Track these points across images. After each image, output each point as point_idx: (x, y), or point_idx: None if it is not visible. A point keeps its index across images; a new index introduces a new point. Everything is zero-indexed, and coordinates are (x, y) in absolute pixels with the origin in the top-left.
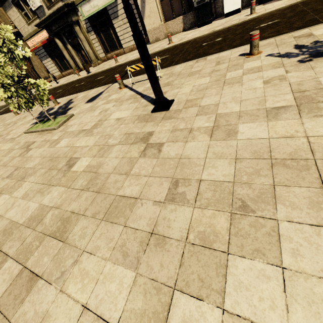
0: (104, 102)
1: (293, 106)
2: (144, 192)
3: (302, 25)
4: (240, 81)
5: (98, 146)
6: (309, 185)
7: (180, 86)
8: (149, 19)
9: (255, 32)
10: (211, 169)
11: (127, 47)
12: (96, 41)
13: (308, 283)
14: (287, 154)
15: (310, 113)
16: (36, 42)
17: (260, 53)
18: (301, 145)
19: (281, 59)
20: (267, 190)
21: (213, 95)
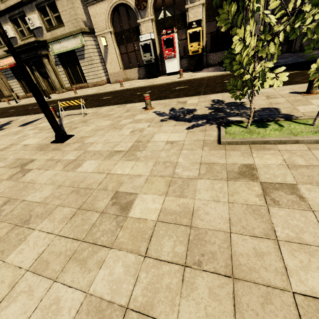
0: (31, 128)
1: (125, 151)
2: None
3: (191, 94)
4: (122, 128)
5: None
6: (74, 206)
7: (90, 124)
8: (110, 65)
9: (146, 94)
10: (38, 192)
11: (91, 83)
12: (63, 73)
13: (6, 270)
14: (87, 185)
15: (126, 158)
16: (4, 63)
17: (152, 109)
18: (100, 179)
19: (156, 116)
20: (52, 209)
21: (99, 135)
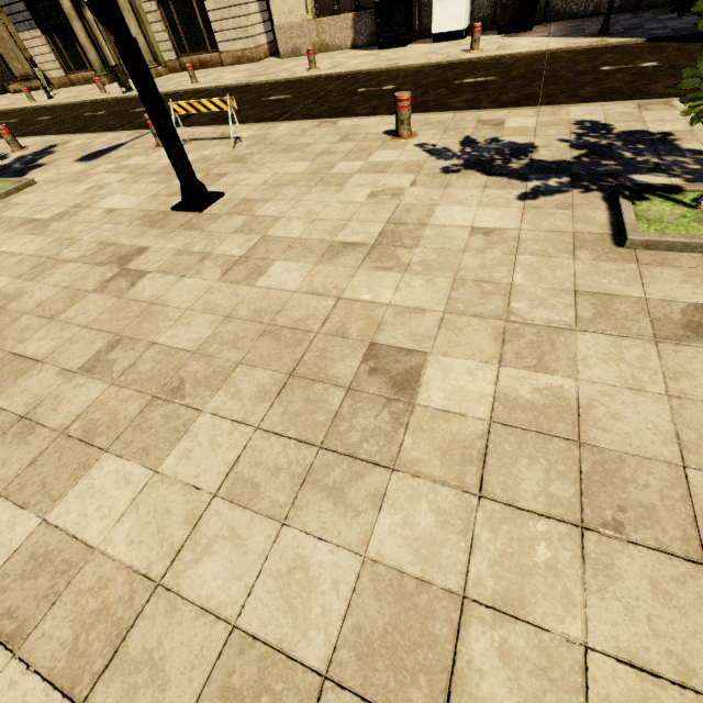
0: (110, 167)
1: (368, 245)
2: (57, 352)
3: (512, 101)
4: (344, 183)
5: (39, 257)
6: (278, 368)
7: (256, 168)
8: None
9: (403, 93)
10: (182, 328)
11: (228, 52)
12: (158, 19)
13: (168, 490)
14: (293, 320)
15: (375, 262)
16: None
17: (412, 138)
18: (321, 309)
19: (428, 158)
20: (226, 369)
21: (288, 199)
